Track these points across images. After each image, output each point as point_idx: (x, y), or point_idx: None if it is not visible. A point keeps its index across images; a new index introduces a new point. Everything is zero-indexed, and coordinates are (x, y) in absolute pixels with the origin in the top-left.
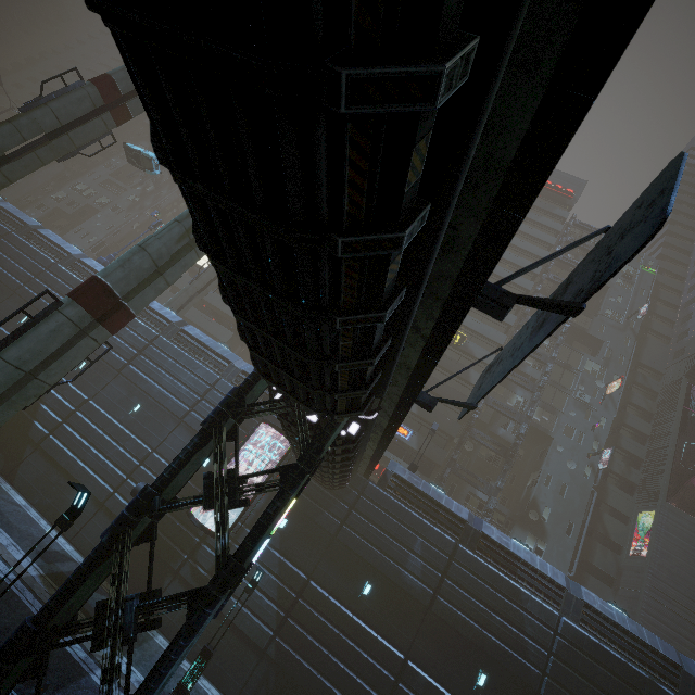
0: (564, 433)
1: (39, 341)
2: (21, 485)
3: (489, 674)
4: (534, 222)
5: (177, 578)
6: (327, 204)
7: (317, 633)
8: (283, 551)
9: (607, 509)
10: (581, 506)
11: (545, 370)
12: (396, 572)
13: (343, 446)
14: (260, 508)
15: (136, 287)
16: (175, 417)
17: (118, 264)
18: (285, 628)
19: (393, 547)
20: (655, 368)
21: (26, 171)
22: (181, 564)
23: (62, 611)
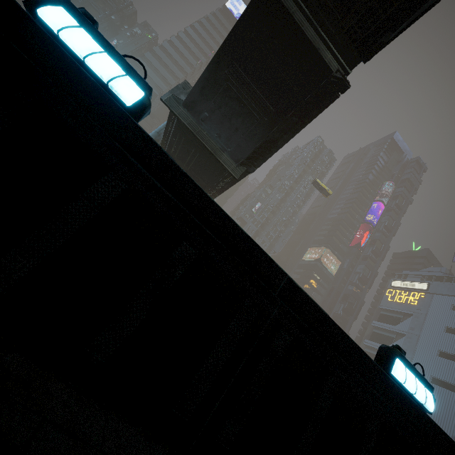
0: None
1: None
2: None
3: None
4: None
5: None
6: None
7: None
8: None
9: None
10: None
11: None
12: None
13: None
14: None
15: None
16: None
17: None
18: None
19: None
20: None
21: None
22: None
23: None
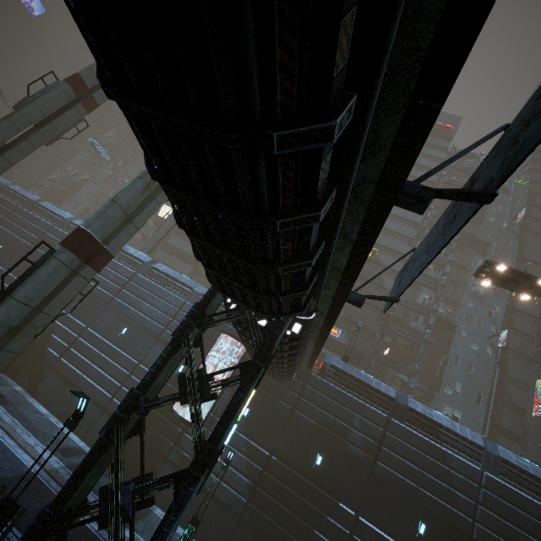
0: (465, 321)
1: (41, 282)
2: (42, 398)
3: (427, 524)
4: (422, 154)
5: (167, 461)
6: (260, 98)
7: (282, 498)
8: (248, 434)
9: (509, 380)
10: (487, 379)
11: (444, 271)
12: (341, 444)
13: (289, 344)
14: (226, 401)
15: (112, 233)
16: (154, 335)
17: (96, 216)
18: (255, 496)
19: (337, 424)
20: (536, 261)
21: (23, 155)
22: (169, 450)
23: (73, 497)
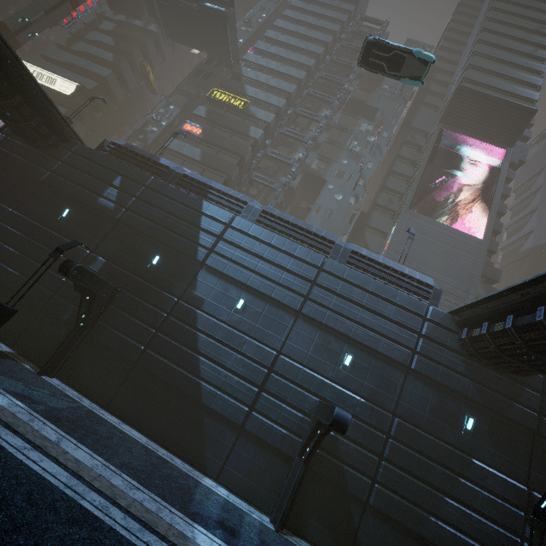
0: (336, 176)
1: None
2: None
3: (163, 257)
4: (323, 16)
5: None
6: None
7: (12, 242)
8: None
9: (370, 231)
10: (343, 224)
11: (319, 126)
12: (93, 199)
13: None
14: None
15: None
16: None
17: None
18: None
19: (94, 184)
20: (423, 129)
21: None
22: None
23: None
